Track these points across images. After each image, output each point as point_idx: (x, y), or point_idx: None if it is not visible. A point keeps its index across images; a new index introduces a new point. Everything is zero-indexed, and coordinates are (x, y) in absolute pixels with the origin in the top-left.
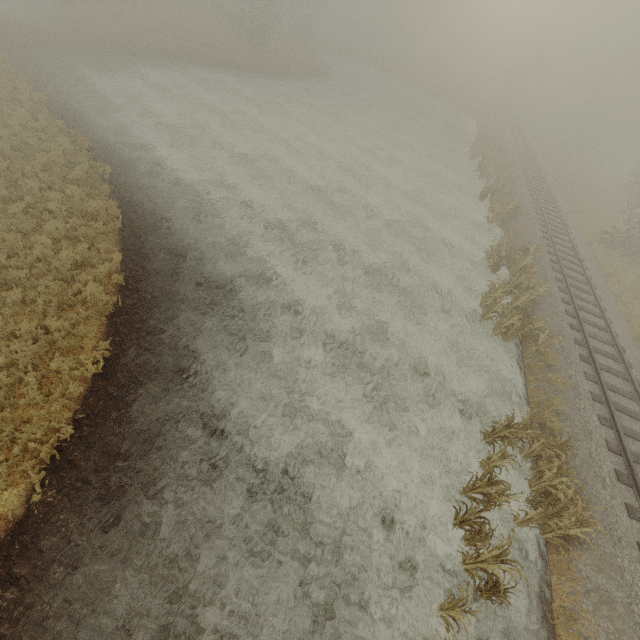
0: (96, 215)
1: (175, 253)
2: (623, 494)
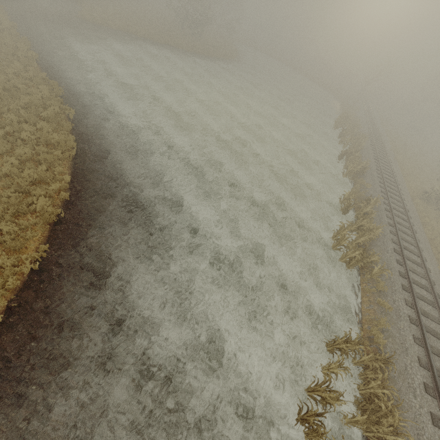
0: (57, 145)
1: (112, 179)
2: (429, 404)
